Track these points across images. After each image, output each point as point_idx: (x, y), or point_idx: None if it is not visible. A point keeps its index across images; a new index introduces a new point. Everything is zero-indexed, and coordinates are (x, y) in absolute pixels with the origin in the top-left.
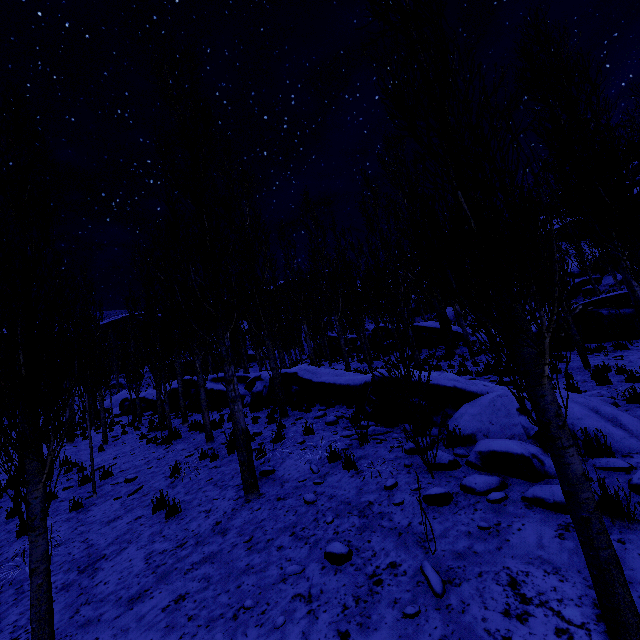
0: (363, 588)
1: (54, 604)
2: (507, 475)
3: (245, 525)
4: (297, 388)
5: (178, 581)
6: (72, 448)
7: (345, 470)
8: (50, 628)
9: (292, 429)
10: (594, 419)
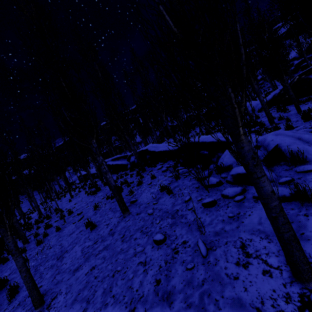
0: (169, 256)
1: (47, 275)
2: (246, 185)
3: (122, 229)
4: (149, 156)
5: (93, 260)
6: (60, 202)
7: (168, 195)
8: (36, 291)
9: (147, 177)
10: (297, 144)
